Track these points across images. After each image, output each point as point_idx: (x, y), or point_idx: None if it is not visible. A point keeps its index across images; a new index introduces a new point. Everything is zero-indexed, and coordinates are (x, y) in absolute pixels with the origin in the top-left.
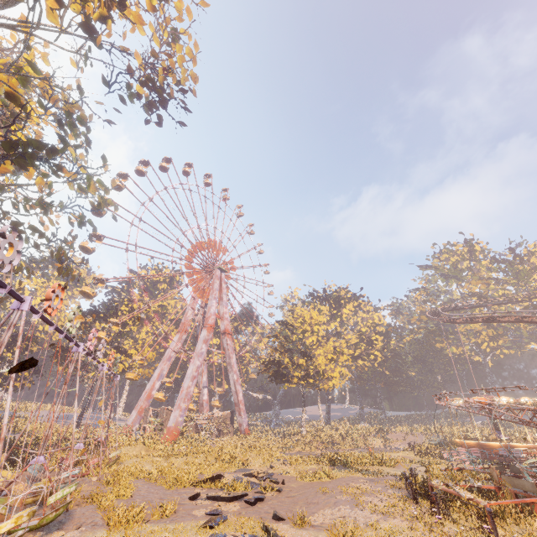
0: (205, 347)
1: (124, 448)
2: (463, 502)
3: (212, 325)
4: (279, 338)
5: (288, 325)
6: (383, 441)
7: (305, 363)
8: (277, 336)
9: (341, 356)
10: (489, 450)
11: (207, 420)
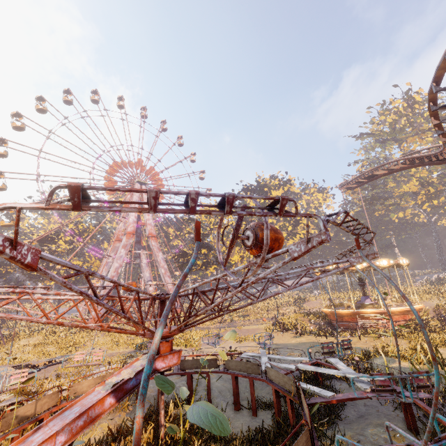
0: (124, 251)
1: (24, 339)
2: None
3: (131, 232)
4: None
5: None
6: (295, 309)
7: (208, 252)
8: (192, 232)
9: None
10: (341, 318)
11: None
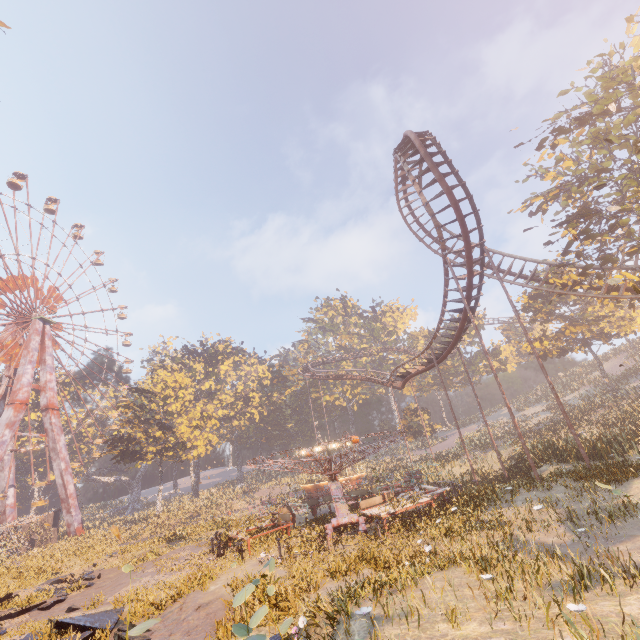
0: (10, 433)
1: None
2: (231, 542)
3: (25, 400)
4: (134, 408)
5: (145, 392)
6: (248, 501)
7: (164, 435)
8: (130, 406)
9: (209, 421)
10: (321, 489)
11: (11, 532)
